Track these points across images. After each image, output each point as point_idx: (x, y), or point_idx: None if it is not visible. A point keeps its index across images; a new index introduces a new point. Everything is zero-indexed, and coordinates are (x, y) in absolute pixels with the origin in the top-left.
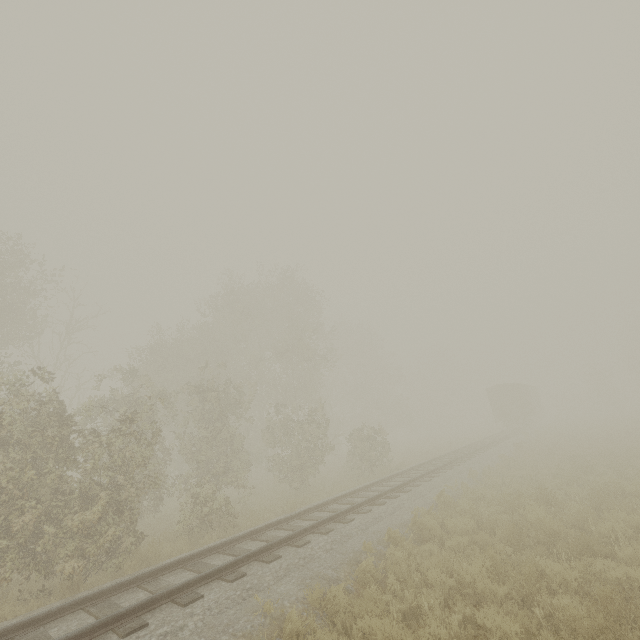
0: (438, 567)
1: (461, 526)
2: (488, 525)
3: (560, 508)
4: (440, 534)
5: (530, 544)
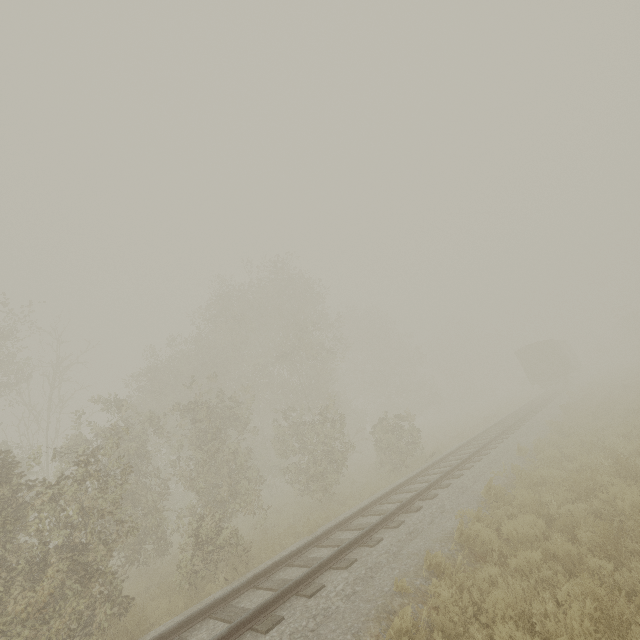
0: (508, 615)
1: (526, 531)
2: (563, 524)
3: None
4: (499, 547)
5: (634, 547)
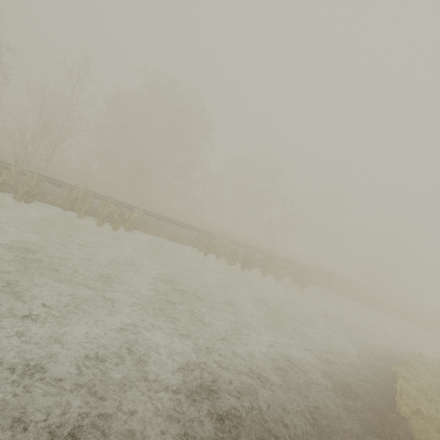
0: None
1: None
2: None
3: None
4: None
5: None
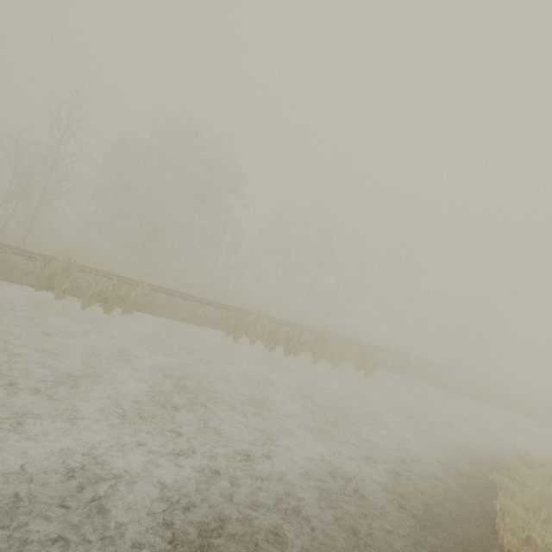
0: None
1: None
2: None
3: None
4: None
5: None
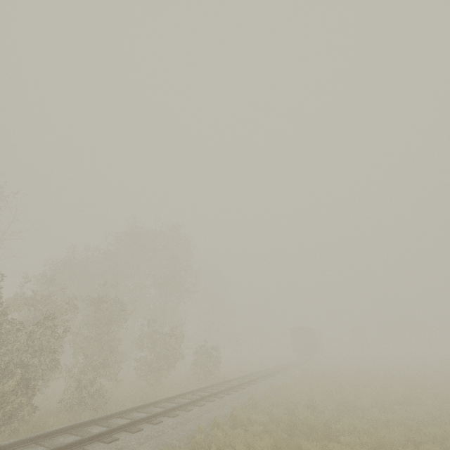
0: (243, 442)
1: (260, 419)
2: (276, 420)
3: (319, 413)
4: (246, 424)
5: (298, 434)
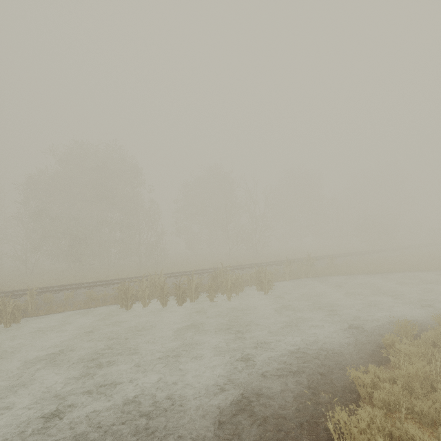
0: None
1: None
2: None
3: None
4: None
5: None
